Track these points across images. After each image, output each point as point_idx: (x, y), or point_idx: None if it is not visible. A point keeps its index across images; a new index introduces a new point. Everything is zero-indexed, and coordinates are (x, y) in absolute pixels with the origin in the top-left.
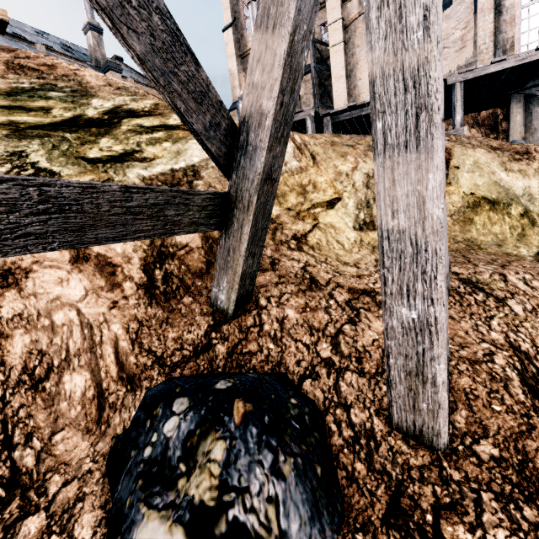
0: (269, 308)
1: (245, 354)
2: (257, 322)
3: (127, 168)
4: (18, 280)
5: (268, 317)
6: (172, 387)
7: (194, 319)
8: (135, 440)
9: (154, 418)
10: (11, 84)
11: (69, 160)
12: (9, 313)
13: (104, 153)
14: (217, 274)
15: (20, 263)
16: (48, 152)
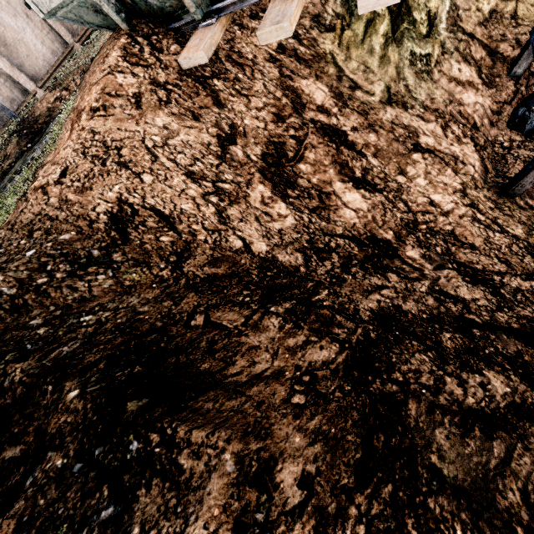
0: (531, 66)
1: (530, 87)
2: (530, 74)
3: (437, 28)
4: (462, 102)
5: (533, 69)
6: (528, 104)
7: (507, 85)
8: (527, 118)
9: (532, 111)
10: (337, 4)
11: (424, 42)
12: (470, 112)
13: (424, 26)
14: (520, 62)
15: (458, 97)
16: (415, 44)
